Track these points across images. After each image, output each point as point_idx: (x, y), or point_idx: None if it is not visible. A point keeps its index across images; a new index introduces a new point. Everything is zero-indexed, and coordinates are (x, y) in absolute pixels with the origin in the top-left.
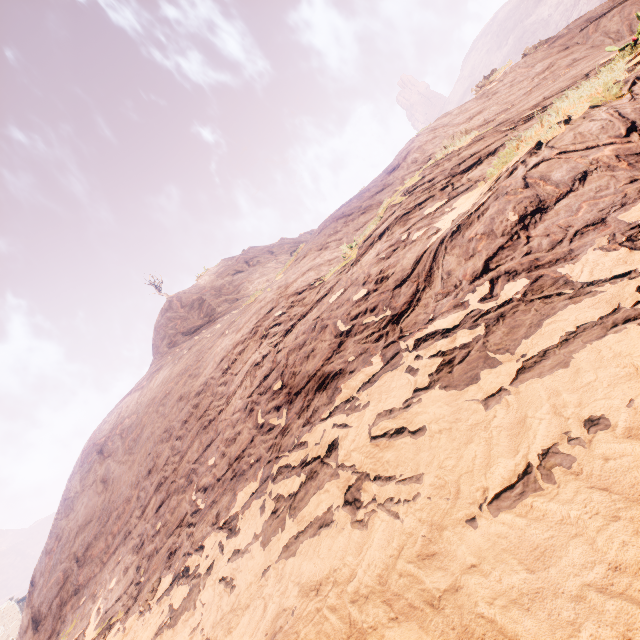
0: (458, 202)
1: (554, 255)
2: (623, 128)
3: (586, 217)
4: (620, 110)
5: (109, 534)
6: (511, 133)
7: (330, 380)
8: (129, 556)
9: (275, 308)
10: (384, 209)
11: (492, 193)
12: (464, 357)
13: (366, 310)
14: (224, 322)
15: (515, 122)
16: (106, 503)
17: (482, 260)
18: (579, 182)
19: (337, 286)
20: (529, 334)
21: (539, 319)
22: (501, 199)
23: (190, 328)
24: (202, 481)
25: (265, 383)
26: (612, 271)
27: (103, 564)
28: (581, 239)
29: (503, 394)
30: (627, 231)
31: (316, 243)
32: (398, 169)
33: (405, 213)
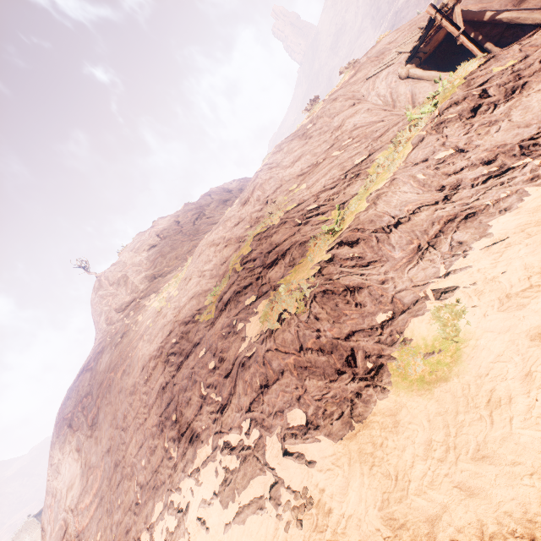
0: (260, 306)
1: (268, 423)
2: (298, 346)
3: (280, 403)
4: (299, 331)
5: (90, 493)
6: (297, 233)
7: (195, 439)
8: (105, 517)
9: (172, 333)
10: (232, 267)
11: (256, 350)
12: (229, 482)
13: (213, 384)
14: (144, 316)
15: (303, 215)
16: (83, 468)
17: (249, 401)
18: (281, 375)
19: (203, 342)
20: (245, 487)
21: (250, 477)
22: (255, 364)
23: (121, 304)
24: (140, 477)
25: (168, 410)
26: (272, 462)
27: (91, 516)
28: (276, 419)
29: (229, 526)
30: (285, 429)
31: (197, 267)
32: (248, 203)
33: (238, 291)
